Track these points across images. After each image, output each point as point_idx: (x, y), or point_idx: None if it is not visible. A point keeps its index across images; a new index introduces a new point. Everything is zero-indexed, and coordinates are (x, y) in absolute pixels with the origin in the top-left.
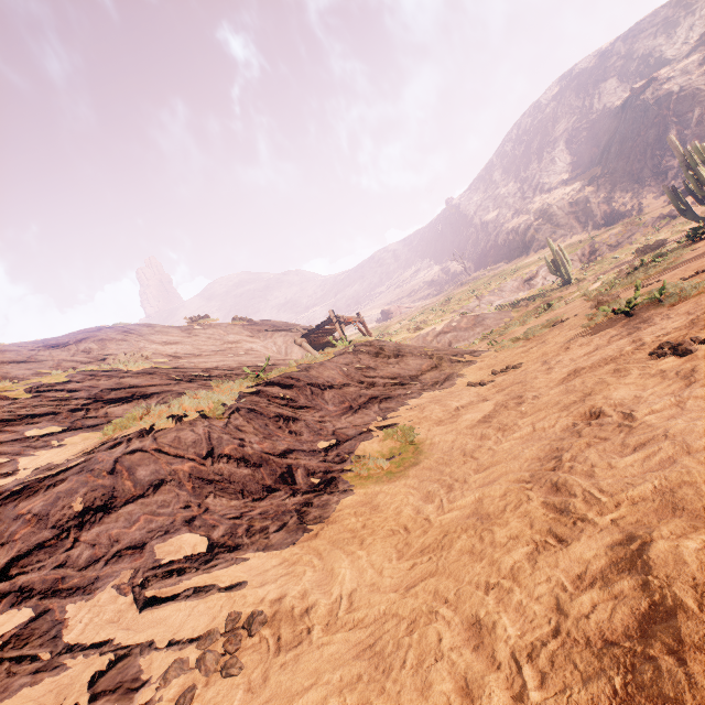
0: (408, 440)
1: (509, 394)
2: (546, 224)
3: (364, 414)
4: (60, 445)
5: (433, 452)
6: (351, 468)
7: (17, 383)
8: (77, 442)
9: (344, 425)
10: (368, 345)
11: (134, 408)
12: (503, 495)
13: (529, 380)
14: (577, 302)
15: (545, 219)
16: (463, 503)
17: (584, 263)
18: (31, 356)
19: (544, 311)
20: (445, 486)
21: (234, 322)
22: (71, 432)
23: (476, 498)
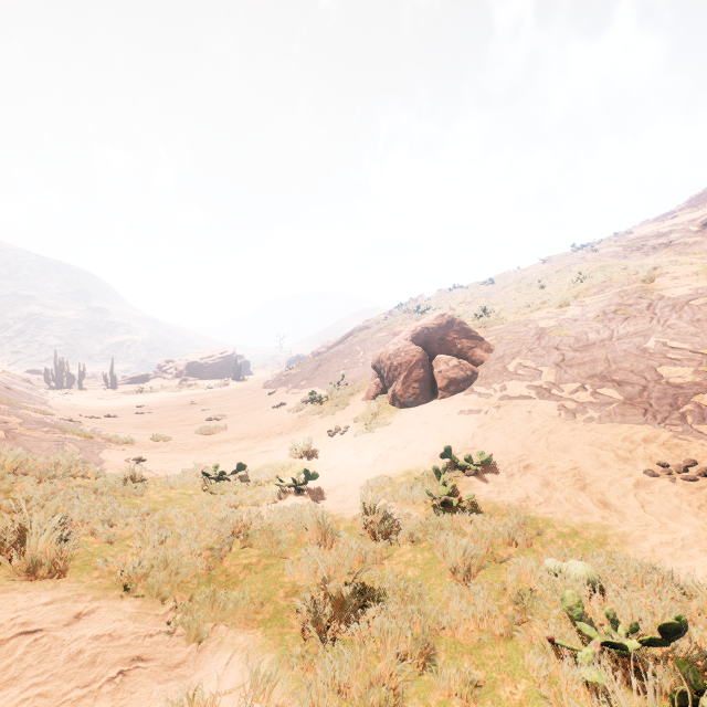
0: None
1: None
2: None
3: None
4: None
5: None
6: None
7: None
8: None
9: None
10: None
11: None
12: None
13: None
14: None
15: None
16: None
17: None
18: None
19: None
20: None
21: None
22: None
23: None
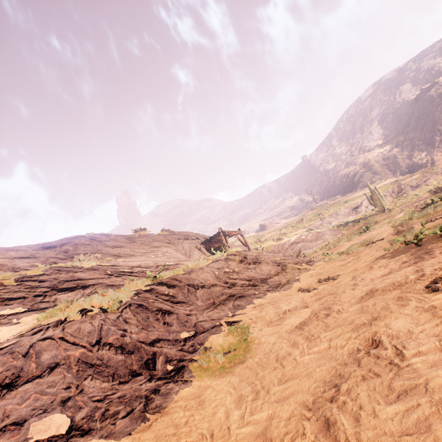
0: (242, 338)
1: (323, 304)
2: (368, 171)
3: (221, 310)
4: (16, 323)
5: (257, 351)
6: (198, 359)
7: (13, 274)
8: (28, 321)
9: (204, 319)
10: (236, 254)
11: (75, 295)
12: (288, 418)
13: (339, 293)
14: (386, 227)
15: (367, 168)
16: (258, 418)
17: (394, 198)
18: (32, 254)
19: (364, 231)
20: (254, 391)
21: (161, 232)
22: (28, 312)
23: (269, 415)
